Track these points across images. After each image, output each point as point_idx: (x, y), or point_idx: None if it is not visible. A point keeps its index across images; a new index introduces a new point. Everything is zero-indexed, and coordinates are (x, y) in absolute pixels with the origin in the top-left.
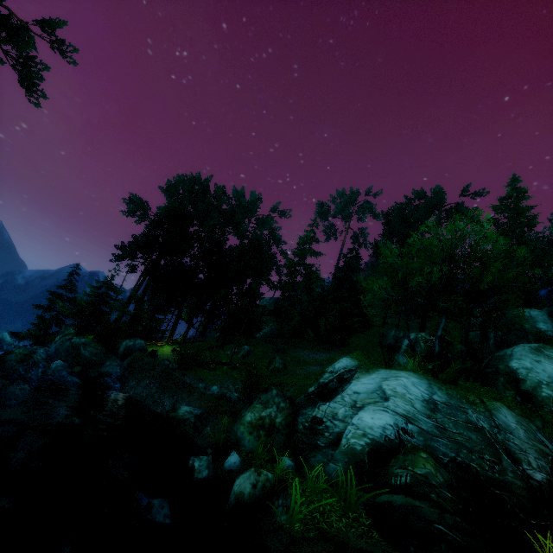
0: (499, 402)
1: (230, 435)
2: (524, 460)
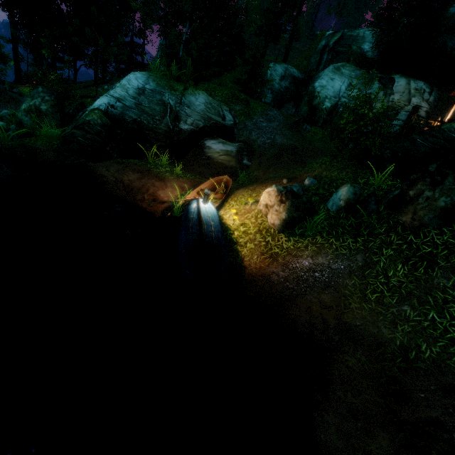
0: (205, 91)
1: (15, 119)
2: (183, 120)
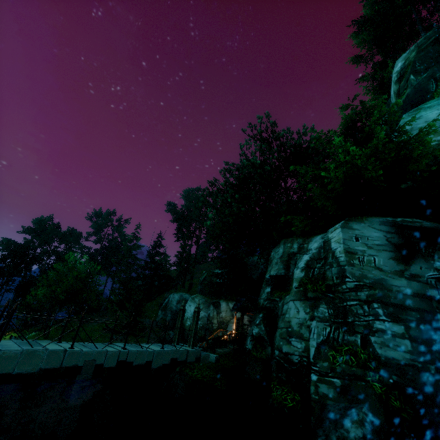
0: None
1: None
2: None
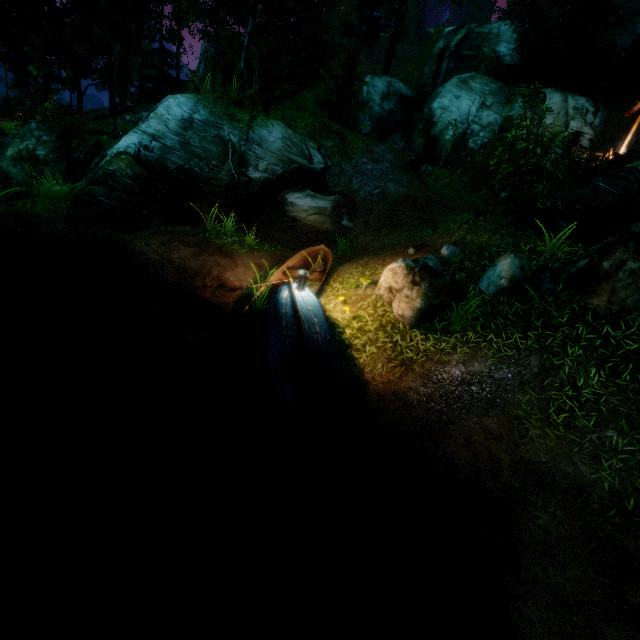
0: (281, 121)
1: None
2: (252, 165)
